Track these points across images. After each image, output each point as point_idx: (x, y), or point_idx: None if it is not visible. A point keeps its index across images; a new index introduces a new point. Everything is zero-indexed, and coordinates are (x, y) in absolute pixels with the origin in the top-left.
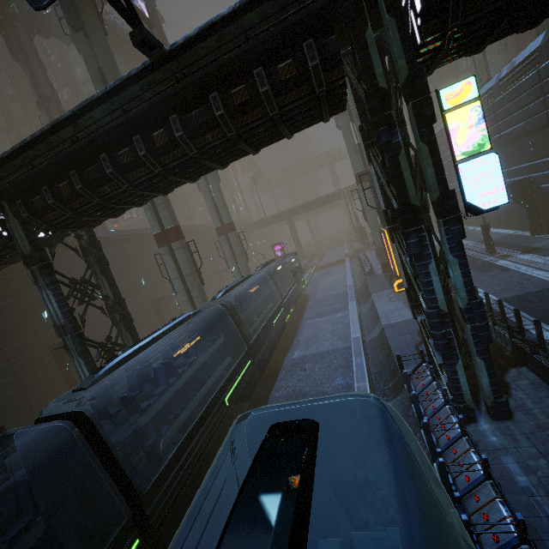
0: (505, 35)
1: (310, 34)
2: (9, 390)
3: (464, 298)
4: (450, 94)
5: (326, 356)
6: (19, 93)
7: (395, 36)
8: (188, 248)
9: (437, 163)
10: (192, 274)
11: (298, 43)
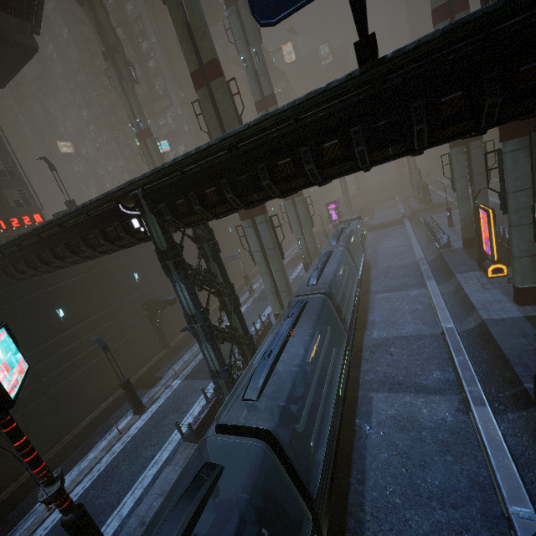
0: None
1: None
2: (117, 342)
3: None
4: None
5: (412, 342)
6: (73, 37)
7: None
8: (271, 222)
9: None
10: (274, 249)
11: None
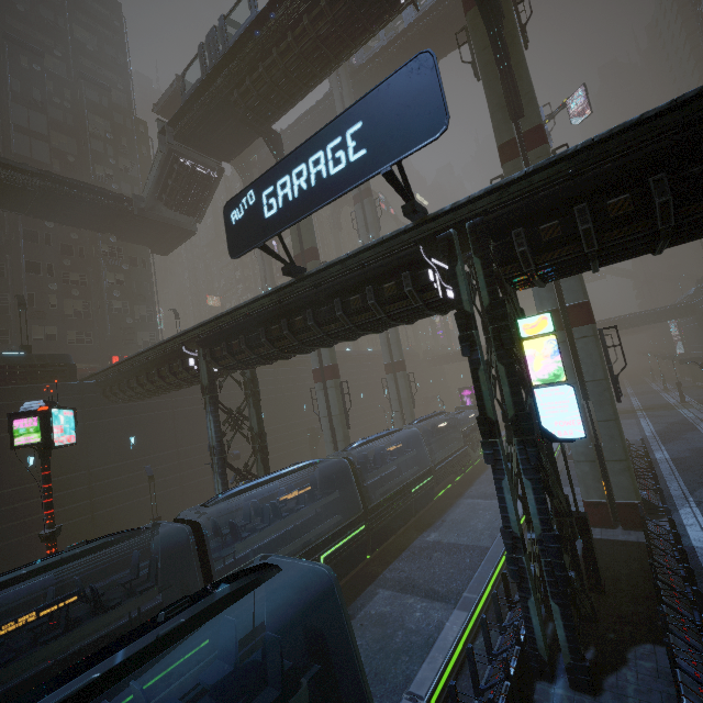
0: (623, 259)
1: (409, 266)
2: (173, 486)
3: (537, 527)
4: (528, 325)
5: (462, 550)
6: None
7: (480, 272)
8: (341, 388)
9: (513, 384)
10: (339, 416)
11: (401, 271)
